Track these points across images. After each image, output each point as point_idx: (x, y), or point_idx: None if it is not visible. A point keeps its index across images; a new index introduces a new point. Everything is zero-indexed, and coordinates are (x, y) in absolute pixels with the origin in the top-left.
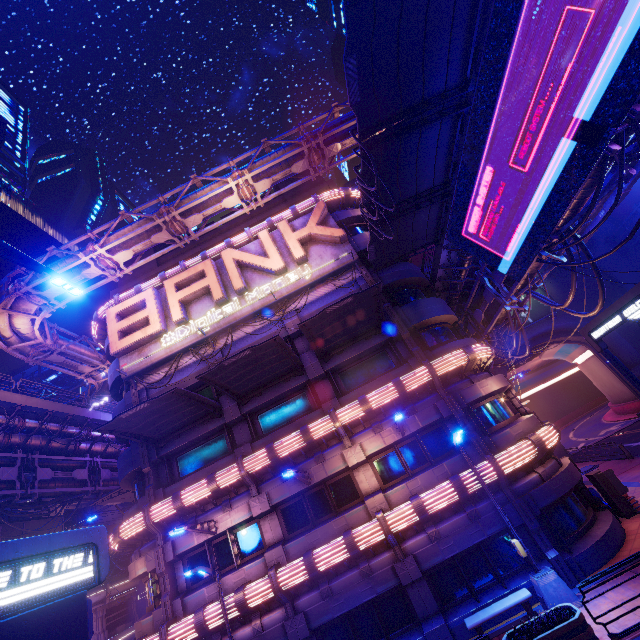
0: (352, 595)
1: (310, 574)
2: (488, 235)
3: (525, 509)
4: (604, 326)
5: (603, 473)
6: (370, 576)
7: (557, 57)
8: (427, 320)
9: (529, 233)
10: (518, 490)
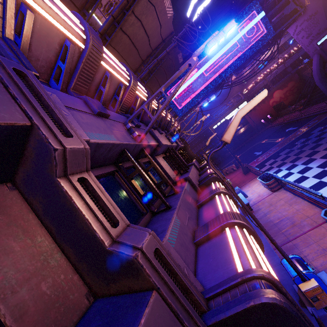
0: None
1: None
2: (180, 94)
3: None
4: (218, 123)
5: None
6: None
7: (228, 50)
8: None
9: (195, 97)
10: None
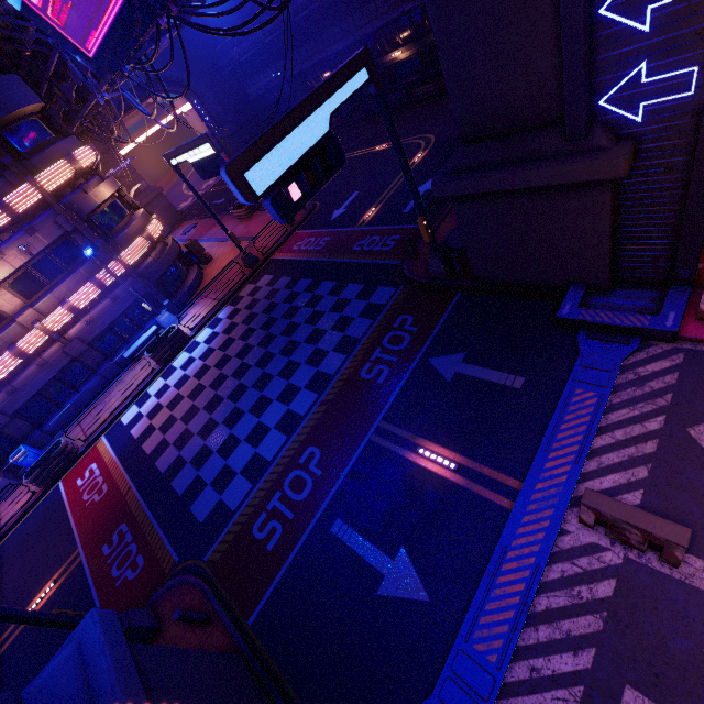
0: (37, 382)
1: None
2: (60, 21)
3: (148, 283)
4: (177, 159)
5: (193, 243)
6: (47, 365)
7: None
8: (8, 116)
9: (107, 46)
10: (142, 273)
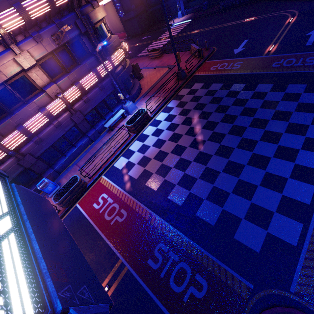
0: (53, 136)
1: (28, 136)
2: None
3: (120, 81)
4: None
5: (135, 64)
6: (60, 126)
7: None
8: None
9: None
10: (117, 74)
